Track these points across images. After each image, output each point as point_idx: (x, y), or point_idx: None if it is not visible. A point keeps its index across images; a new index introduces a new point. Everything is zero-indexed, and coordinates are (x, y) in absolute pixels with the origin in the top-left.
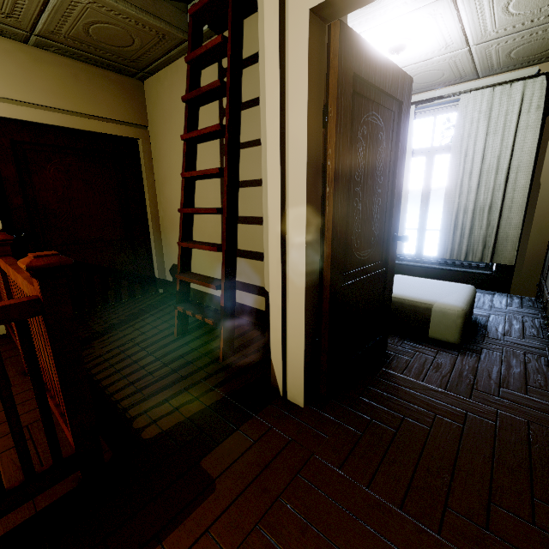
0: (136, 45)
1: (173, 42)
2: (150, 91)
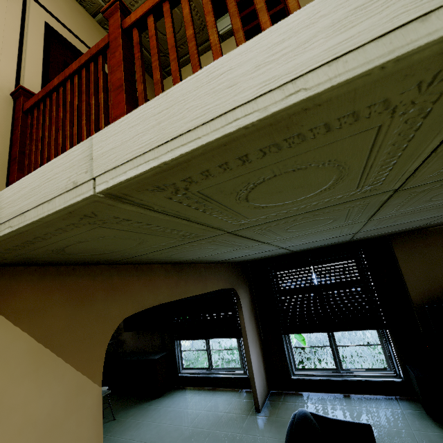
0: (179, 35)
1: (206, 36)
2: (165, 87)
